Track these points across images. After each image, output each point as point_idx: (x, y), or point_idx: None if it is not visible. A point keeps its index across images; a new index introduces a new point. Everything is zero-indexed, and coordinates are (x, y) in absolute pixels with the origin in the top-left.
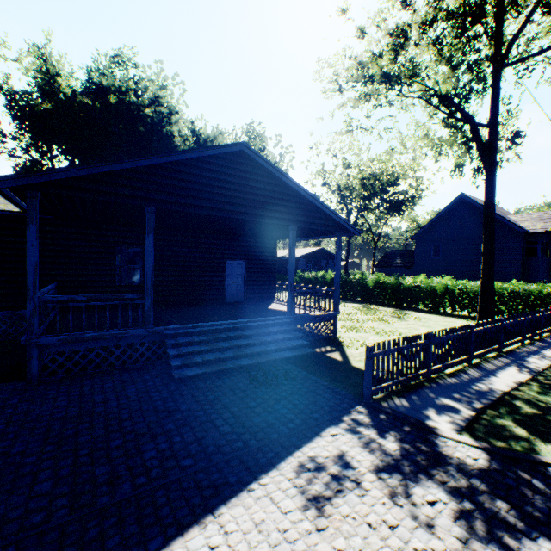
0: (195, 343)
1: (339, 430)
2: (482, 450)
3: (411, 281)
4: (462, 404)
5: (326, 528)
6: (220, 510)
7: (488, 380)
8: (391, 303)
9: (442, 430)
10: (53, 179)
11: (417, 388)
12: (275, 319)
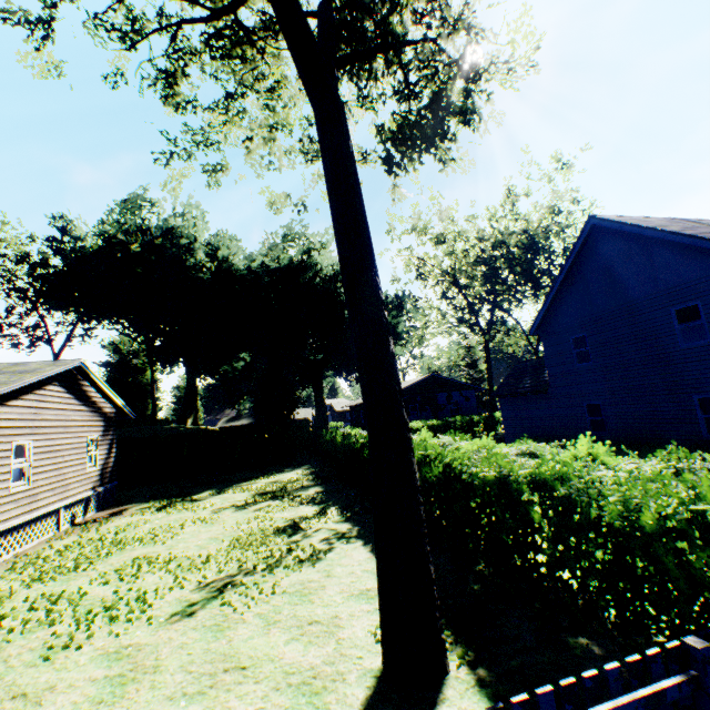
0: None
1: None
2: None
3: None
4: None
5: None
6: None
7: None
8: None
9: None
10: None
11: None
12: None
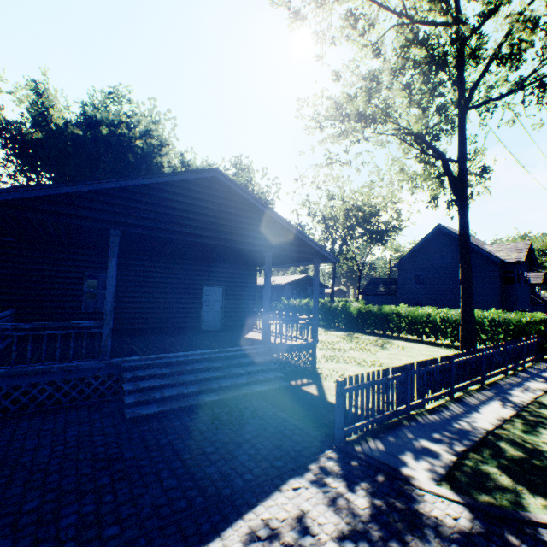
0: (157, 376)
1: (303, 481)
2: (464, 506)
3: (394, 309)
4: (443, 446)
5: None
6: None
7: (471, 417)
8: (375, 331)
9: (420, 480)
10: (5, 199)
11: (395, 427)
12: (248, 349)
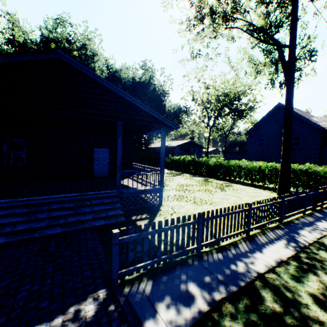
0: (27, 212)
1: None
2: None
3: (237, 163)
4: (205, 292)
5: None
6: None
7: (251, 258)
8: (225, 177)
9: None
10: None
11: (177, 267)
12: (102, 193)
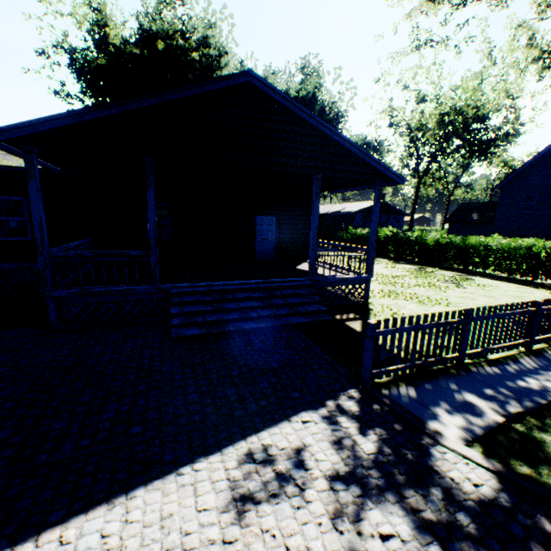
0: (204, 302)
1: (315, 416)
2: (493, 474)
3: (483, 241)
4: (492, 404)
5: (234, 541)
6: (136, 492)
7: (546, 376)
8: (454, 266)
9: (446, 436)
10: (40, 131)
11: (438, 376)
12: (292, 281)
